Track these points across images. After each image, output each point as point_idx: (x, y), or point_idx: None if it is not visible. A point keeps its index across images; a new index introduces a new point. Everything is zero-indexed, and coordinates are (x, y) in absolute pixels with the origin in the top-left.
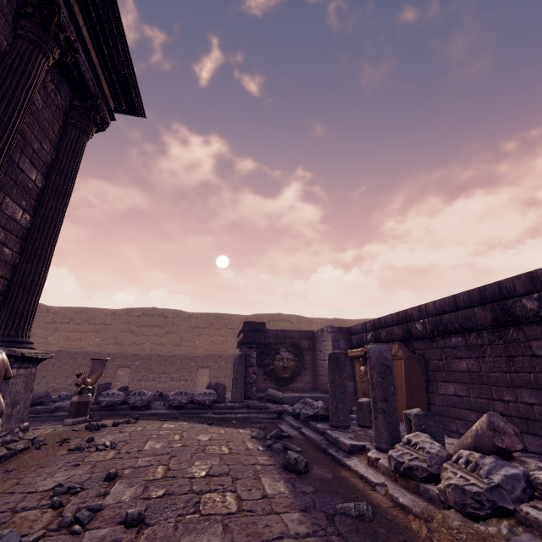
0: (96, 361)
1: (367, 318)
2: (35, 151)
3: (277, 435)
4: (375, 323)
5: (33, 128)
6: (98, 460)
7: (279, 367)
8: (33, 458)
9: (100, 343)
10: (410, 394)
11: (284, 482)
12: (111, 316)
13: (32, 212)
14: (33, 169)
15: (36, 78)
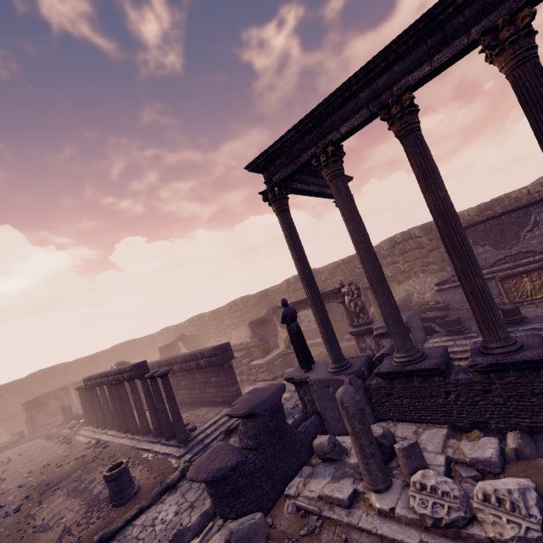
0: None
1: (114, 346)
2: None
3: (48, 435)
4: None
5: None
6: None
7: (51, 409)
8: None
9: None
10: None
11: (47, 440)
12: None
13: None
14: None
15: None
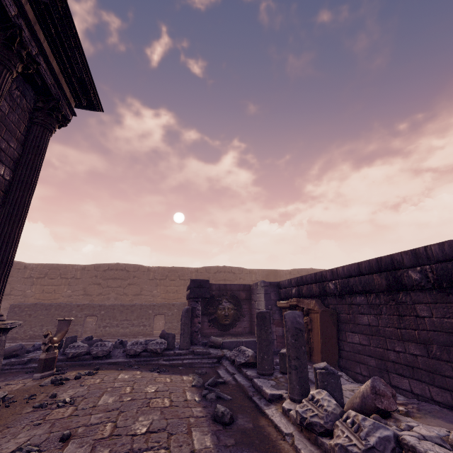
0: (62, 321)
1: (296, 269)
2: (2, 149)
3: (213, 383)
4: (298, 281)
5: (0, 130)
6: (57, 418)
7: (221, 316)
8: (1, 417)
9: (71, 294)
10: (324, 342)
11: (211, 435)
12: (81, 271)
13: (1, 202)
14: (1, 165)
15: (1, 91)
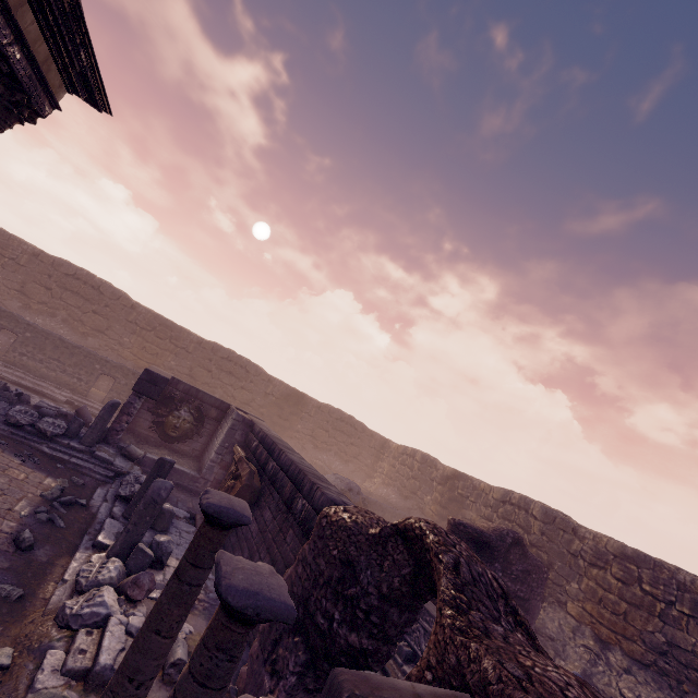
0: None
1: (330, 406)
2: None
3: (69, 502)
4: (263, 437)
5: None
6: None
7: (171, 424)
8: None
9: None
10: None
11: None
12: (30, 256)
13: None
14: None
15: None
